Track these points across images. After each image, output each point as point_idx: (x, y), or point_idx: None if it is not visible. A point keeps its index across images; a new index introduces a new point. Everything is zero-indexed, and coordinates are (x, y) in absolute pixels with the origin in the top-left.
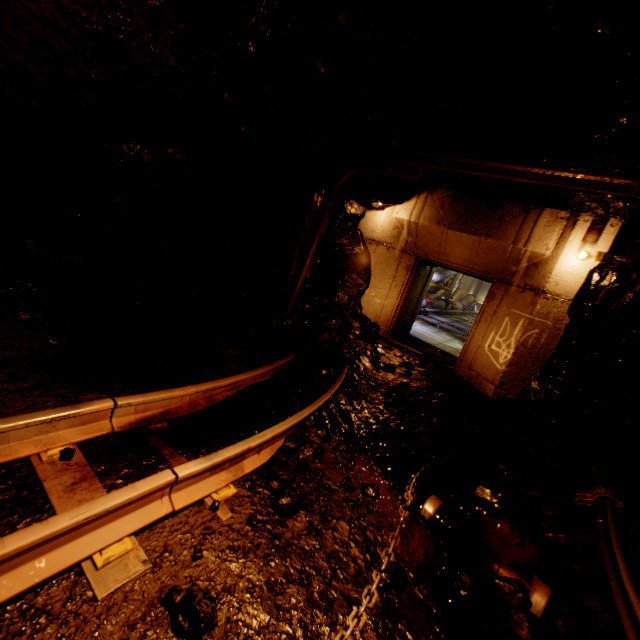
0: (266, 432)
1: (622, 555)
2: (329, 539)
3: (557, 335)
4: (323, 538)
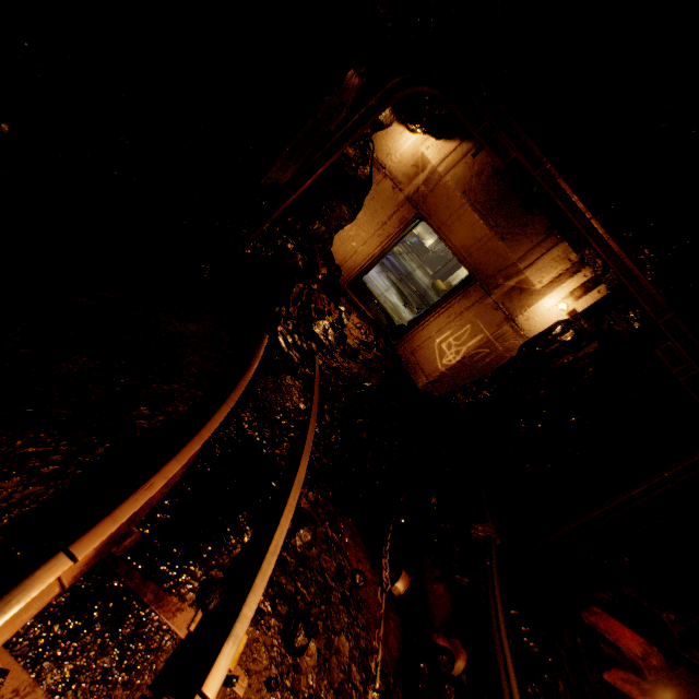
0: (277, 539)
1: (501, 605)
2: (335, 668)
3: (500, 361)
4: (331, 670)
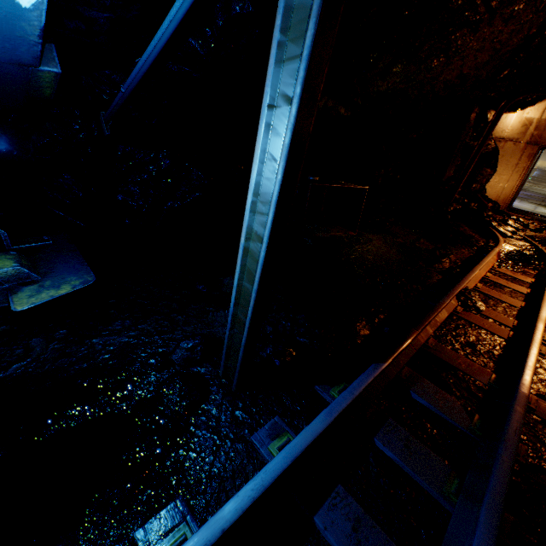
0: None
1: None
2: None
3: None
4: None
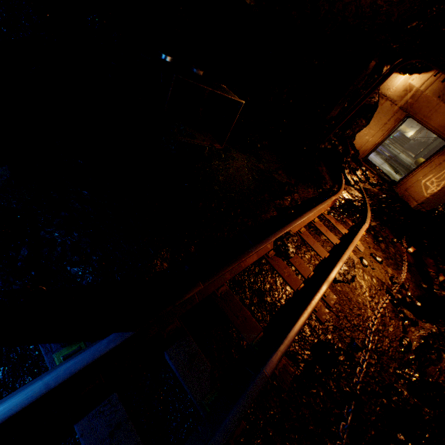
0: (368, 215)
1: None
2: (390, 251)
3: None
4: (389, 251)
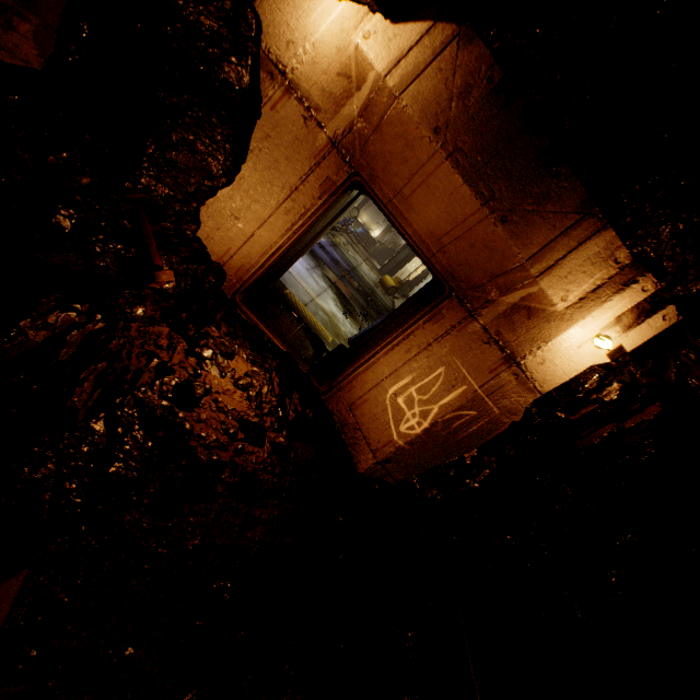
0: None
1: None
2: None
3: (495, 430)
4: None
